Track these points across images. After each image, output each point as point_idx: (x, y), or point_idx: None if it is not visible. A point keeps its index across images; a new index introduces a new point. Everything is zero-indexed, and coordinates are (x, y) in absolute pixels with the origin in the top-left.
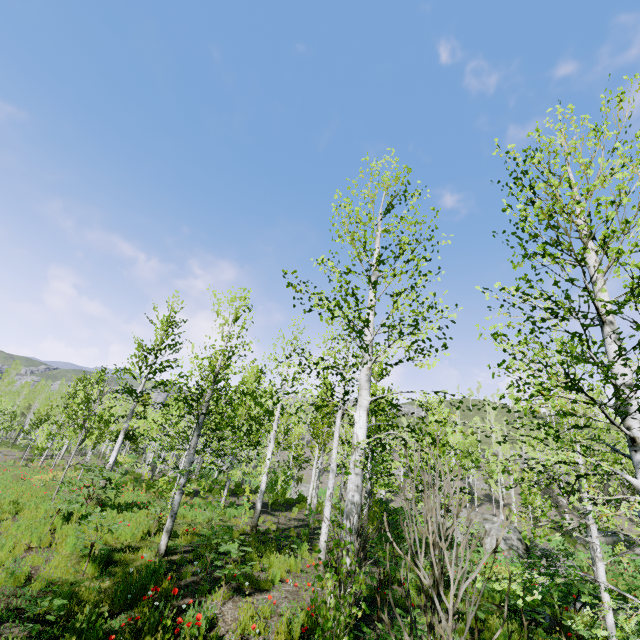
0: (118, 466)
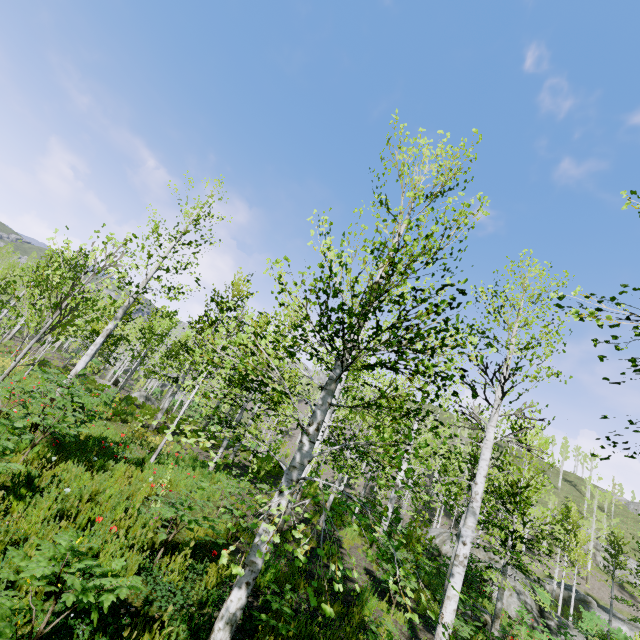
0: (101, 389)
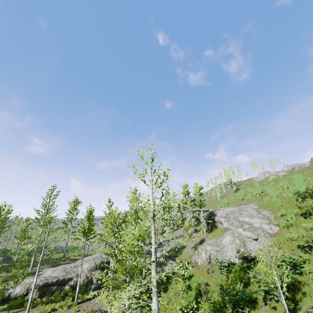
0: None
